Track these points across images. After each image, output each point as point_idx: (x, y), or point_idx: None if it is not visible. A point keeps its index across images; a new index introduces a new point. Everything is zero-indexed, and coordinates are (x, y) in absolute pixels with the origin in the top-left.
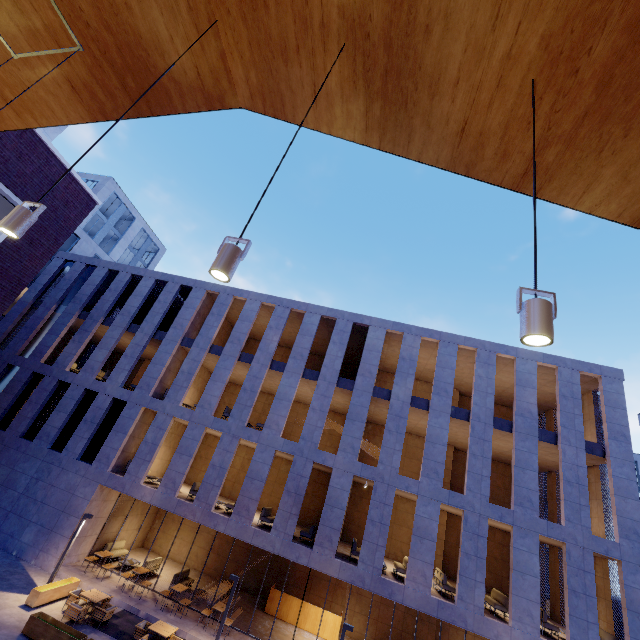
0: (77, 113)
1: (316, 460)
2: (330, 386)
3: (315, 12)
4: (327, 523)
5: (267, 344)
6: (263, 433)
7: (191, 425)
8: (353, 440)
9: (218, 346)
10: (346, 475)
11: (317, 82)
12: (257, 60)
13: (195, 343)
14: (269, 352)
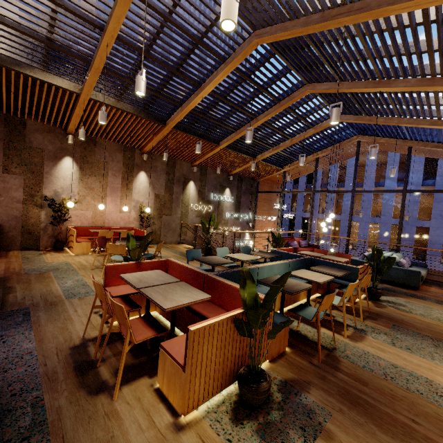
0: (324, 167)
1: (417, 225)
2: (417, 188)
3: (405, 148)
4: (431, 251)
5: (369, 175)
6: (381, 218)
7: (342, 221)
8: (440, 212)
9: (340, 183)
10: (439, 229)
11: (406, 151)
12: (383, 148)
13: (328, 185)
14: (371, 179)
